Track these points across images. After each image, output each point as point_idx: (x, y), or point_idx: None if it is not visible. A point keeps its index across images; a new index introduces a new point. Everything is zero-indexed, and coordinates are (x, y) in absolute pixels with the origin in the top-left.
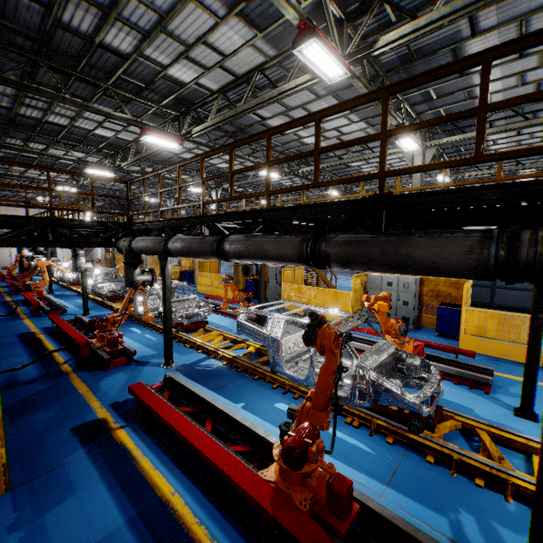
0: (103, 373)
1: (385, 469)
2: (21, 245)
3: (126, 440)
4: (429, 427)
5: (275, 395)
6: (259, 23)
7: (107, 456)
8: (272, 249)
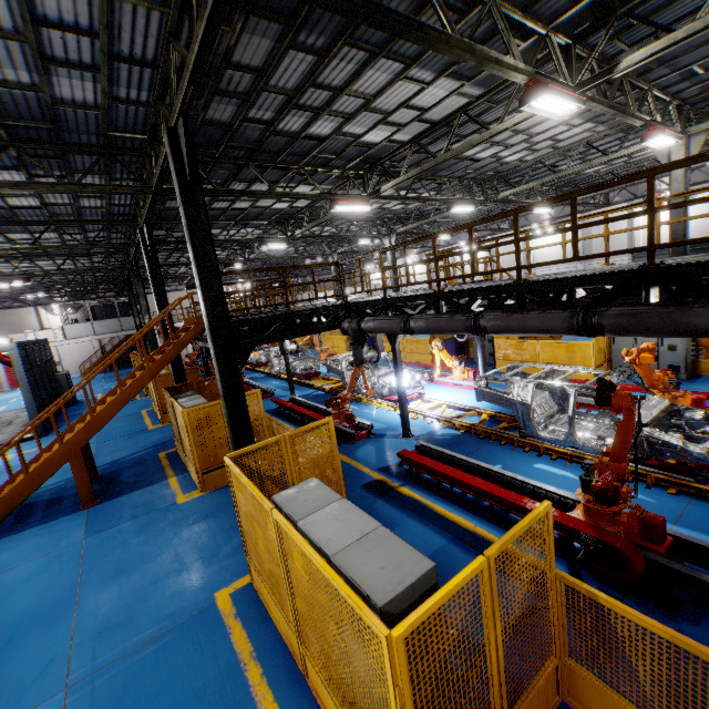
0: (353, 446)
1: (670, 513)
2: (275, 340)
3: (412, 494)
4: None
5: (530, 458)
6: (468, 73)
7: (404, 504)
8: (538, 324)
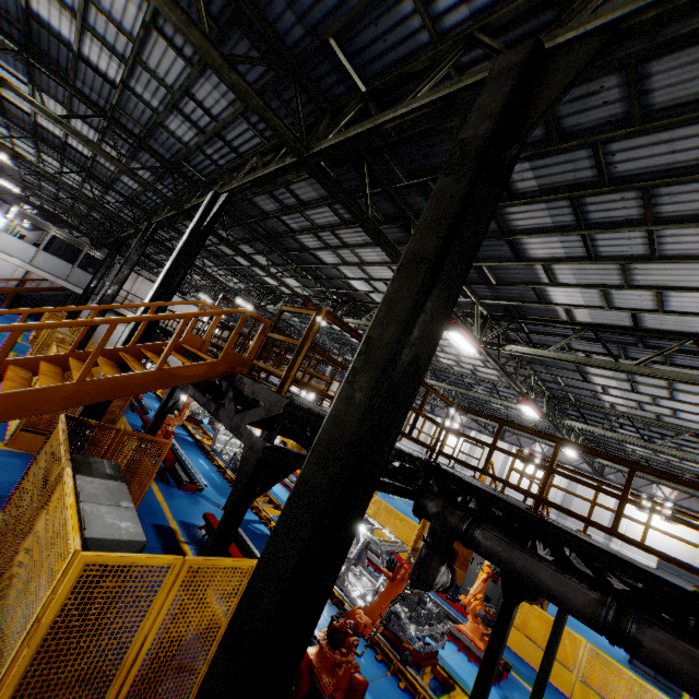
0: None
1: None
2: None
3: None
4: None
5: None
6: None
7: None
8: None
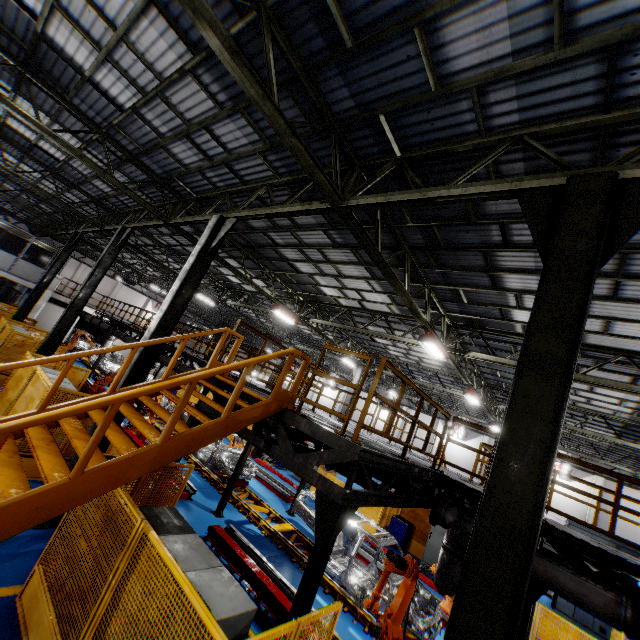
0: None
1: None
2: (380, 501)
3: None
4: None
5: None
6: None
7: None
8: None
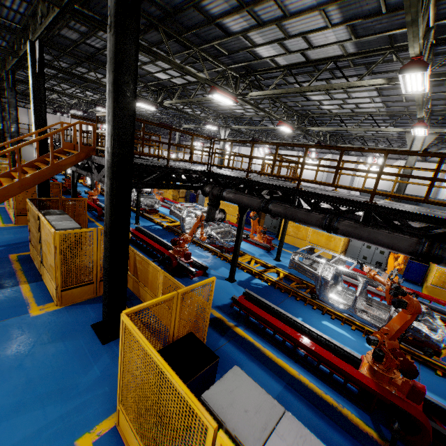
0: (191, 281)
1: None
2: (151, 187)
3: (246, 335)
4: (435, 353)
5: (318, 315)
6: (360, 32)
7: (242, 345)
8: (387, 241)
